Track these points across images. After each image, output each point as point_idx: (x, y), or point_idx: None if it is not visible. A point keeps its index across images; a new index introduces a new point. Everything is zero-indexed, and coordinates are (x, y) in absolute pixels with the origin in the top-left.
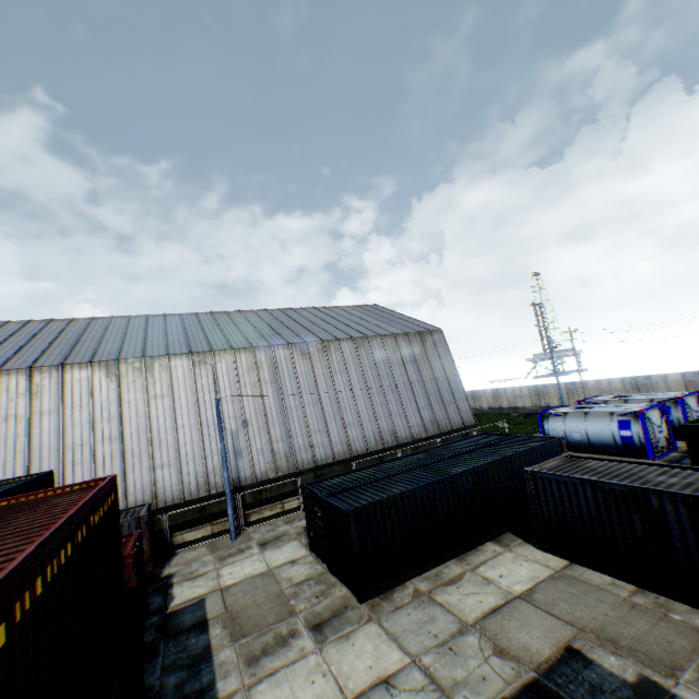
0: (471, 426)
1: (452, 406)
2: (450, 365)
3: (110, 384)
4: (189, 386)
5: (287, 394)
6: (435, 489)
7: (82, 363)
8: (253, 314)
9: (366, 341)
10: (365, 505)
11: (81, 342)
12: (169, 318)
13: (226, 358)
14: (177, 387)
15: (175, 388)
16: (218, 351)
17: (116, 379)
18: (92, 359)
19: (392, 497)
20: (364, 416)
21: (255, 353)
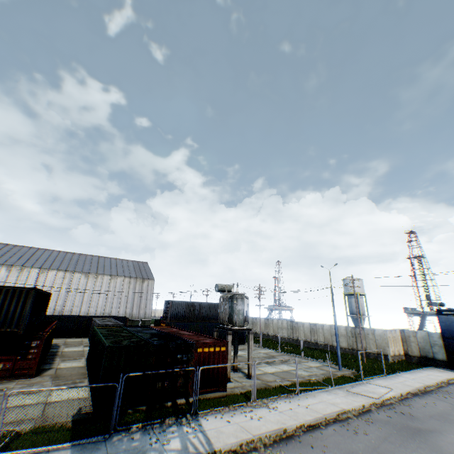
0: (147, 320)
1: (143, 310)
2: (151, 294)
3: (7, 273)
4: (35, 279)
5: (72, 290)
6: (71, 319)
7: (0, 264)
8: (85, 256)
9: (116, 277)
10: (47, 316)
11: (5, 255)
12: (47, 251)
13: (54, 272)
14: (30, 278)
15: (29, 279)
16: (52, 269)
17: (9, 271)
18: (4, 263)
19: (56, 317)
20: (100, 305)
21: (66, 272)
